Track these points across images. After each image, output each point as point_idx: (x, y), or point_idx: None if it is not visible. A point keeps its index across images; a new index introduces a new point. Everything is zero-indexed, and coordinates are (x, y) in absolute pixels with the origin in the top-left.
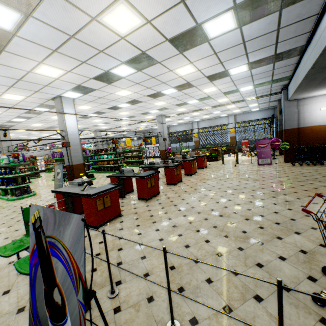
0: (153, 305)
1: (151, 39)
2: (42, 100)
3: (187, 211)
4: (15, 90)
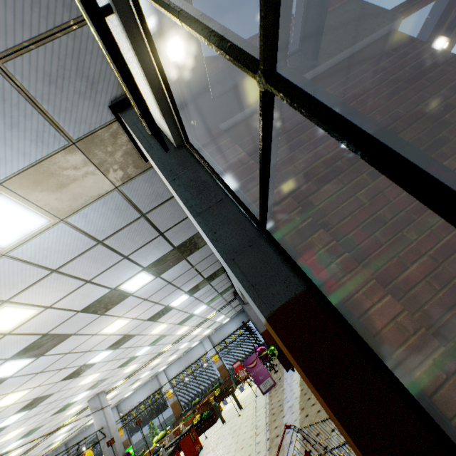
0: None
1: (55, 319)
2: None
3: None
4: None
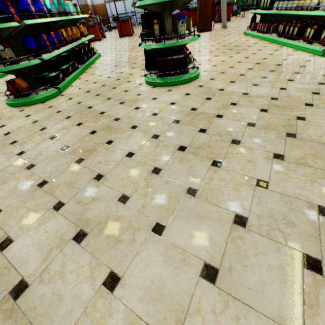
0: None
1: None
2: None
3: None
4: None
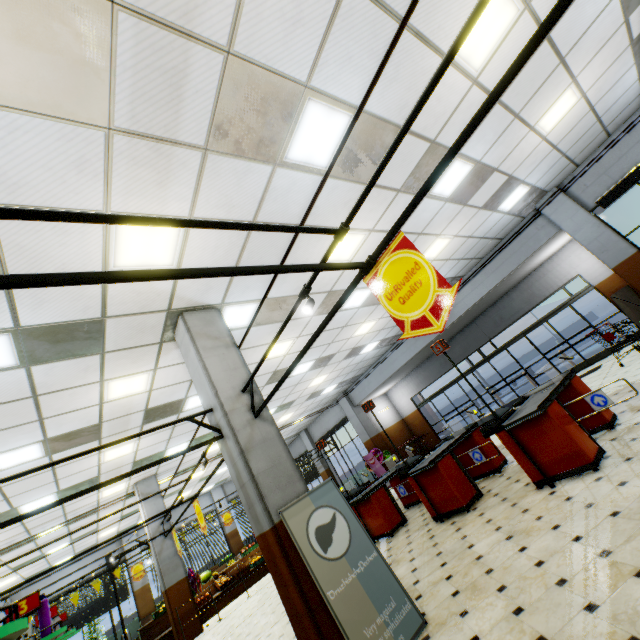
0: None
1: None
2: (150, 302)
3: None
4: (226, 233)
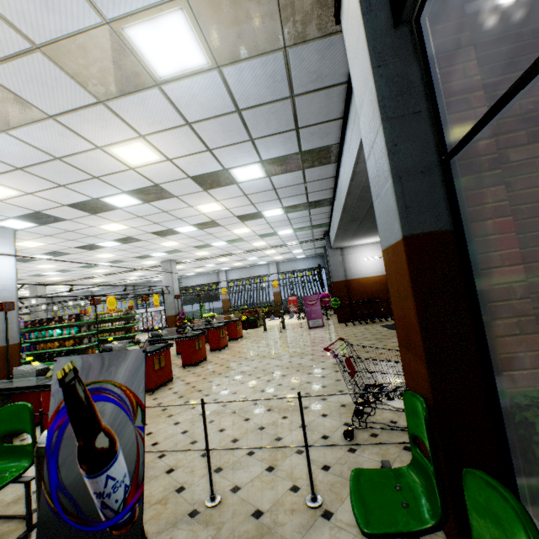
0: (185, 493)
1: (169, 174)
2: None
3: (219, 393)
4: None
